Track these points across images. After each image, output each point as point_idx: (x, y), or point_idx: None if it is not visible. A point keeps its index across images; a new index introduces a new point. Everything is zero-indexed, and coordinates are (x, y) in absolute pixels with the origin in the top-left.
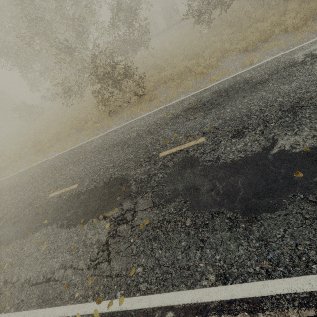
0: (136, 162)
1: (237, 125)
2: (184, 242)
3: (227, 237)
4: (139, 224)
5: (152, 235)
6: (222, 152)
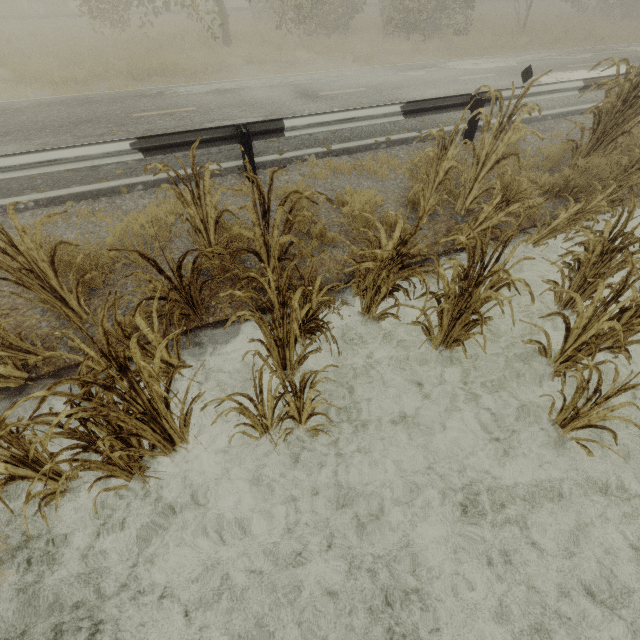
0: None
1: (14, 128)
2: None
3: None
4: None
5: None
6: None
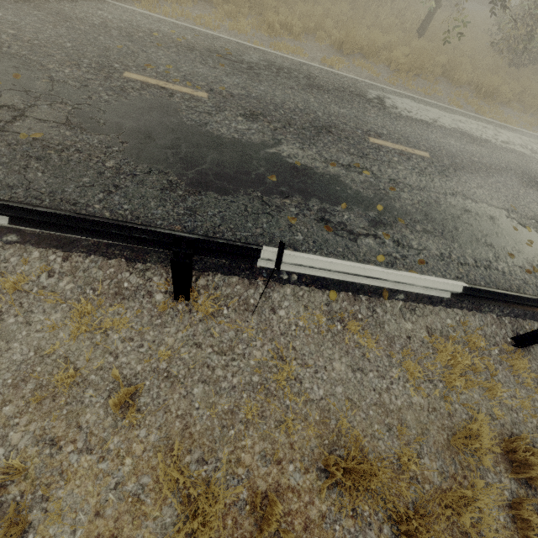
0: (73, 57)
1: (257, 108)
2: (87, 179)
3: (152, 195)
4: (22, 132)
5: (38, 153)
6: (216, 121)
